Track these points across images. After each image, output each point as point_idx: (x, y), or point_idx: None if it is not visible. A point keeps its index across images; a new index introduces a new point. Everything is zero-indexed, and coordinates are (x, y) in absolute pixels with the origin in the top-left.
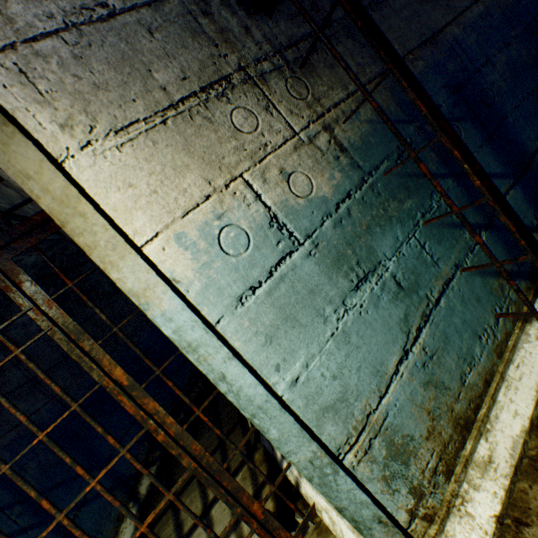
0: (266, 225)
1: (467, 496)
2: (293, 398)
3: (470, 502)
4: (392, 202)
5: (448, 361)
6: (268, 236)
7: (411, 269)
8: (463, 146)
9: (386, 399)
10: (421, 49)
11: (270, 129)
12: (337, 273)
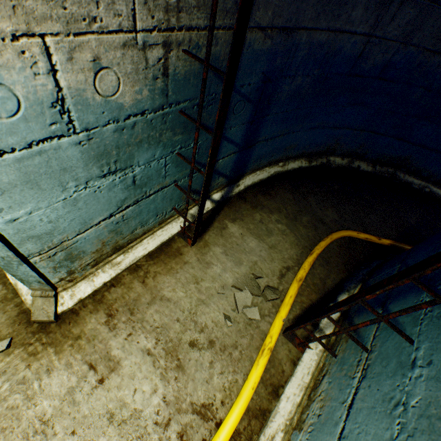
0: (48, 103)
1: (98, 274)
2: (7, 228)
3: (97, 276)
4: (170, 132)
5: (133, 223)
6: (45, 114)
7: (149, 176)
8: (217, 149)
9: (81, 236)
10: (280, 32)
11: (111, 3)
12: (95, 163)
